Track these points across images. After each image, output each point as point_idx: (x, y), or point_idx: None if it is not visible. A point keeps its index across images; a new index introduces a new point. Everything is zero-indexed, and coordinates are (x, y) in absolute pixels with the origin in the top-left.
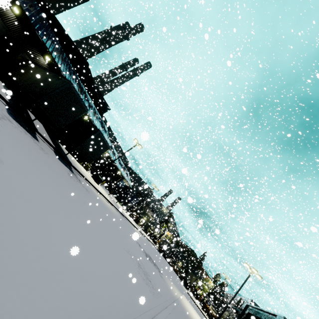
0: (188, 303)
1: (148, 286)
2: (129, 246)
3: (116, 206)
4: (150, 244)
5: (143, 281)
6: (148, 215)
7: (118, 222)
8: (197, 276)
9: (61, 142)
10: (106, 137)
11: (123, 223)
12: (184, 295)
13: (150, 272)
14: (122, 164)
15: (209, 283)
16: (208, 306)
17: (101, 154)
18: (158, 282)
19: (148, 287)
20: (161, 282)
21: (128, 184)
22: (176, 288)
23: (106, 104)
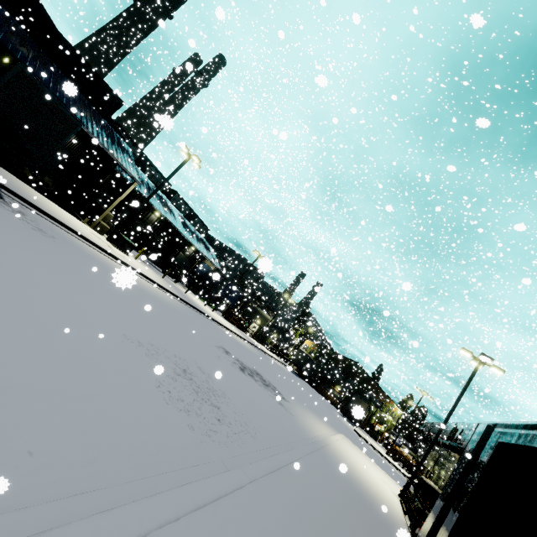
0: (351, 448)
1: (192, 417)
2: (171, 341)
3: (179, 294)
4: (273, 361)
5: (170, 404)
6: (262, 315)
7: (163, 308)
8: (370, 403)
9: (39, 189)
10: (124, 159)
11: (189, 316)
12: (346, 436)
13: (234, 392)
14: (193, 231)
15: (393, 412)
16: (398, 448)
17: (60, 141)
18: (260, 412)
19: (185, 419)
20: (271, 413)
21: (214, 267)
22: (323, 425)
23: (110, 92)
